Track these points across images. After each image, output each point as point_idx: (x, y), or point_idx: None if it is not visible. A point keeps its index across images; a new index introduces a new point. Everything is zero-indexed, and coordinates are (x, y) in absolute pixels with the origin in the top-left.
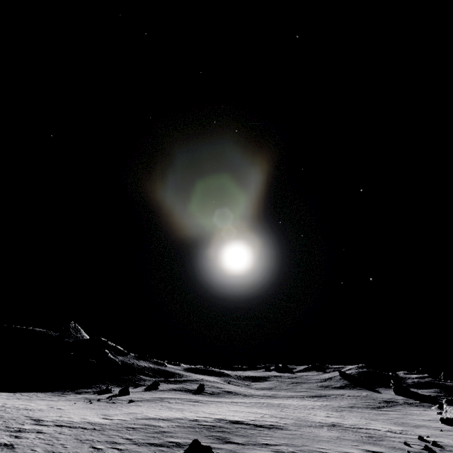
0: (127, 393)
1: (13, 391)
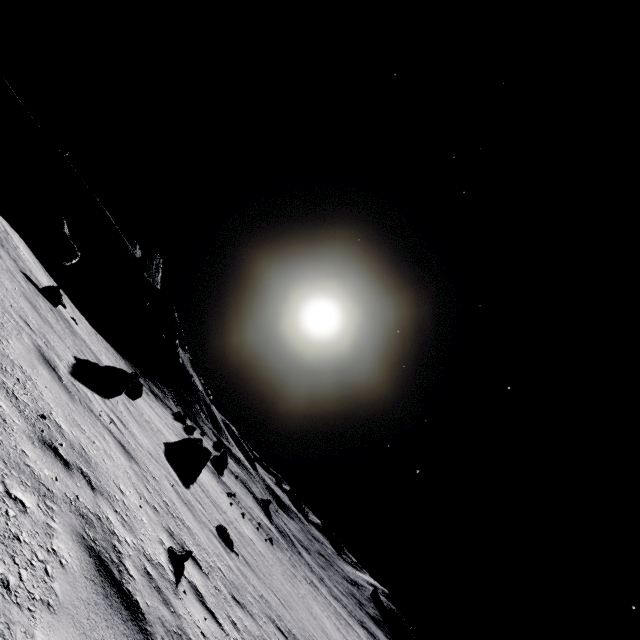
0: (223, 469)
1: (88, 319)
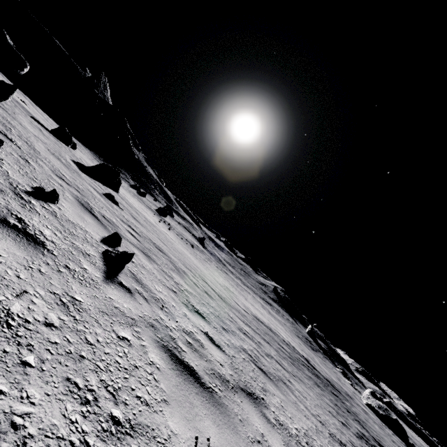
0: (165, 215)
1: (54, 120)
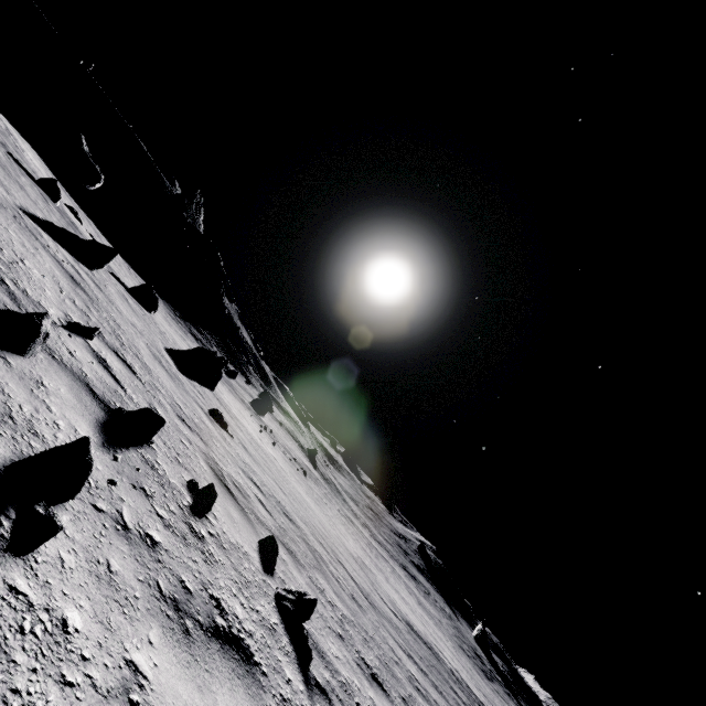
0: (264, 412)
1: (121, 254)
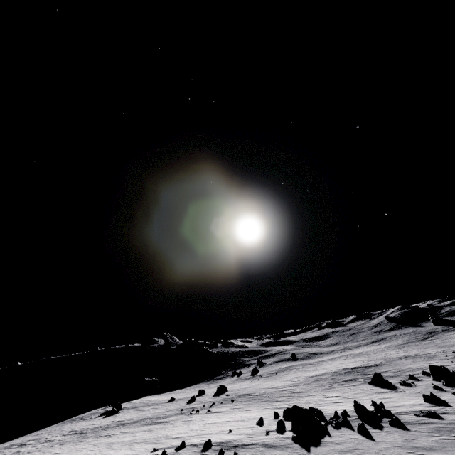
0: (257, 371)
1: (180, 388)
